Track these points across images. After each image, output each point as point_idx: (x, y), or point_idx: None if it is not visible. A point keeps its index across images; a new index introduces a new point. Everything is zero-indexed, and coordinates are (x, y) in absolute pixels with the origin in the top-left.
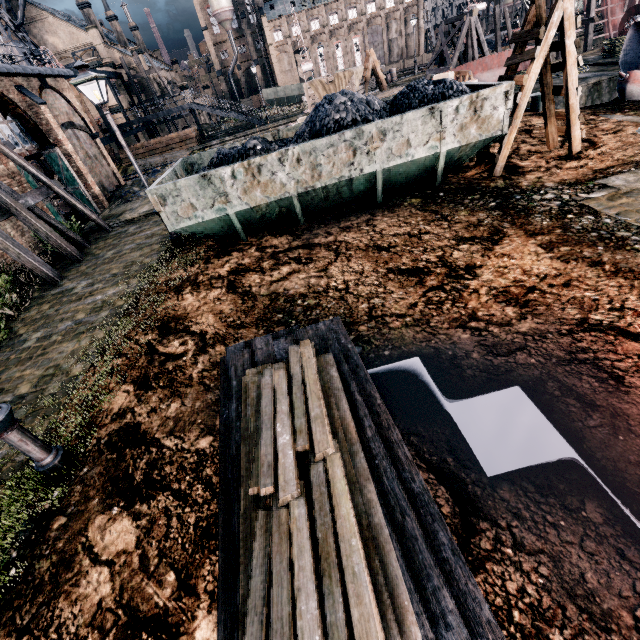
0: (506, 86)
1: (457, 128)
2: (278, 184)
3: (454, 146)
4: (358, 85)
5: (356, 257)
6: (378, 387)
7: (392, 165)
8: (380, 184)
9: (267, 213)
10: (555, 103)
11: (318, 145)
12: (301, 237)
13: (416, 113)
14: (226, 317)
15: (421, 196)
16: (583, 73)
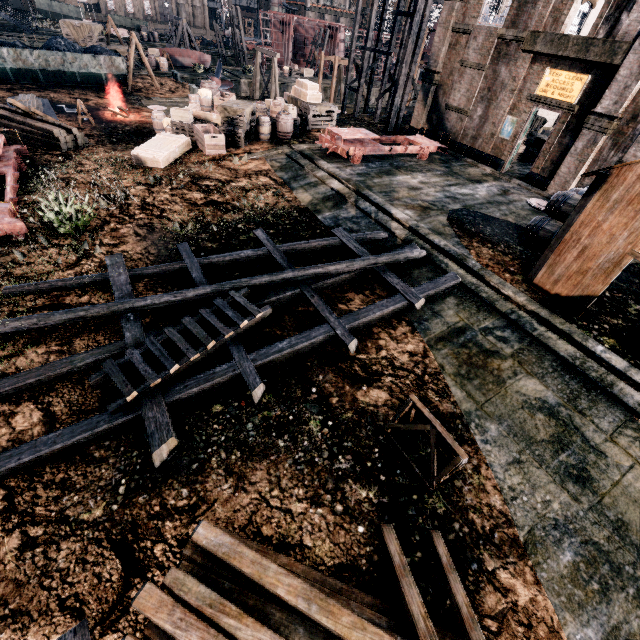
0: (122, 58)
1: (107, 67)
2: (30, 63)
3: (108, 73)
4: (97, 35)
5: (61, 94)
6: (52, 106)
7: (82, 72)
8: (79, 78)
9: (26, 74)
10: (198, 83)
11: (47, 53)
12: (43, 87)
13: (88, 55)
14: (7, 95)
15: (98, 88)
16: (223, 75)
